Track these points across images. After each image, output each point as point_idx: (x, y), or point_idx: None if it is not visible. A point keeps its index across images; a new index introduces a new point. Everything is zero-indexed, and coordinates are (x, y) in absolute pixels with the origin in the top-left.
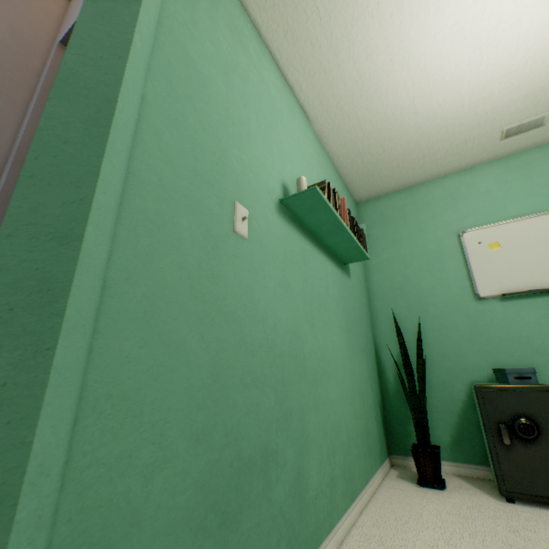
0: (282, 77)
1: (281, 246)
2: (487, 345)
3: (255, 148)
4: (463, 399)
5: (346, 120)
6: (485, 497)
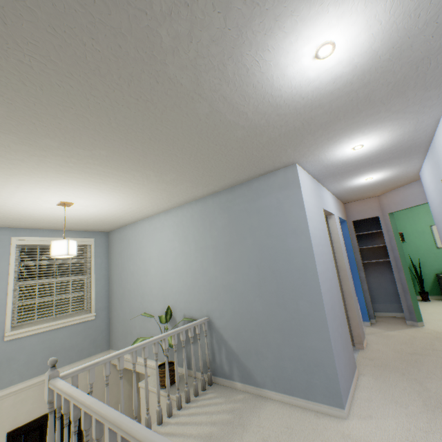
0: None
1: None
2: (440, 262)
3: None
4: (432, 278)
5: None
6: (441, 301)
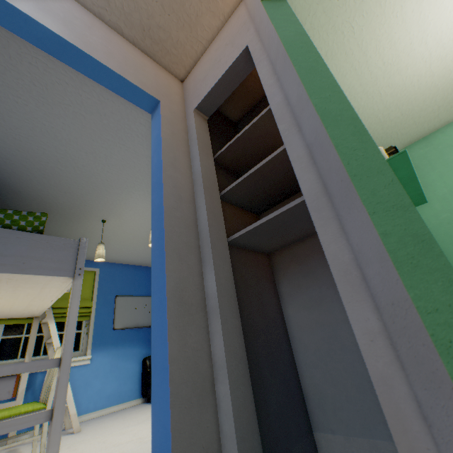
0: None
1: None
2: None
3: None
4: None
5: (370, 100)
6: None
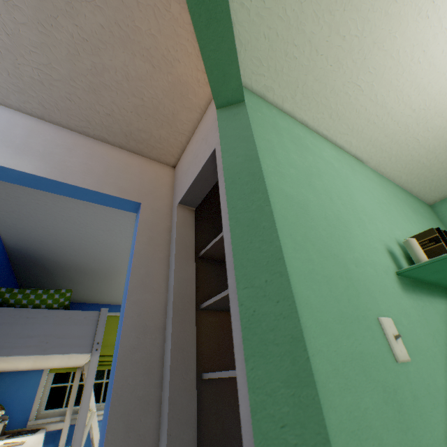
0: (331, 144)
1: (428, 332)
2: None
3: (355, 234)
4: None
5: (404, 147)
6: None
